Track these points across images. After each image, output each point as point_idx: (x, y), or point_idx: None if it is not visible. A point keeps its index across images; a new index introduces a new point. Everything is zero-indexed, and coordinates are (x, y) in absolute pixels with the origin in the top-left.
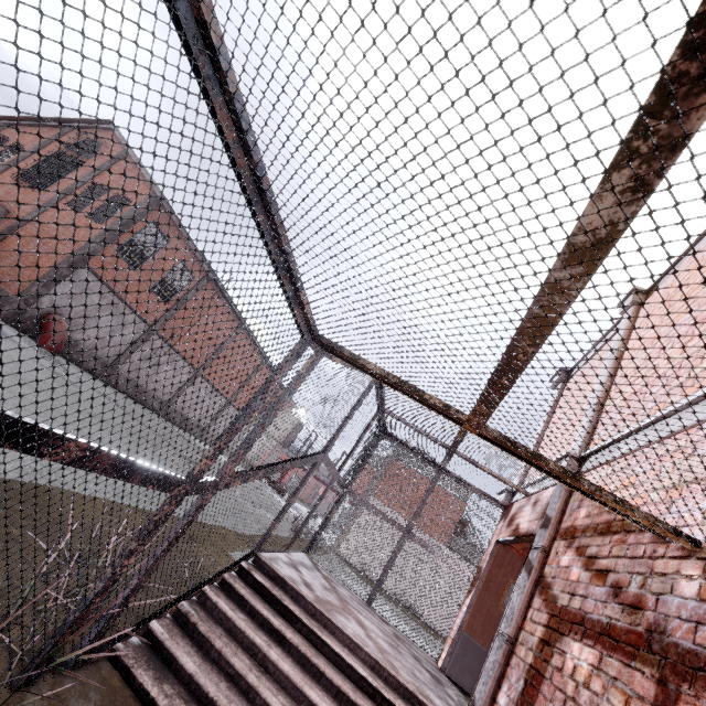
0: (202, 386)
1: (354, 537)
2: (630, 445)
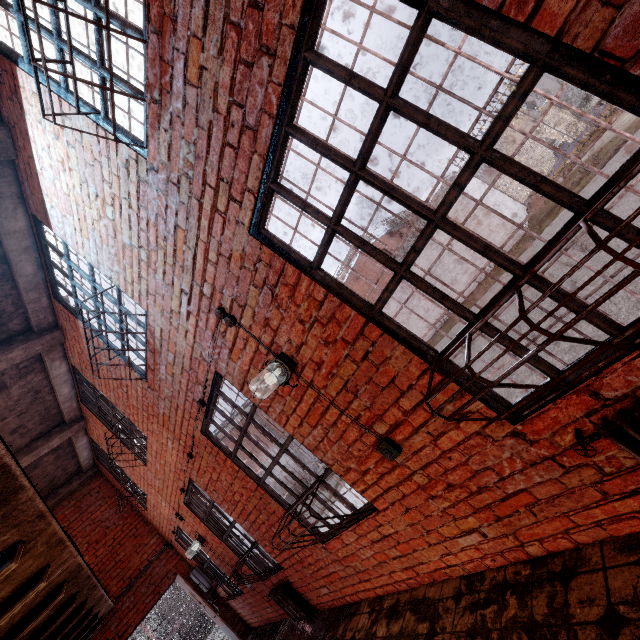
0: None
1: None
2: None
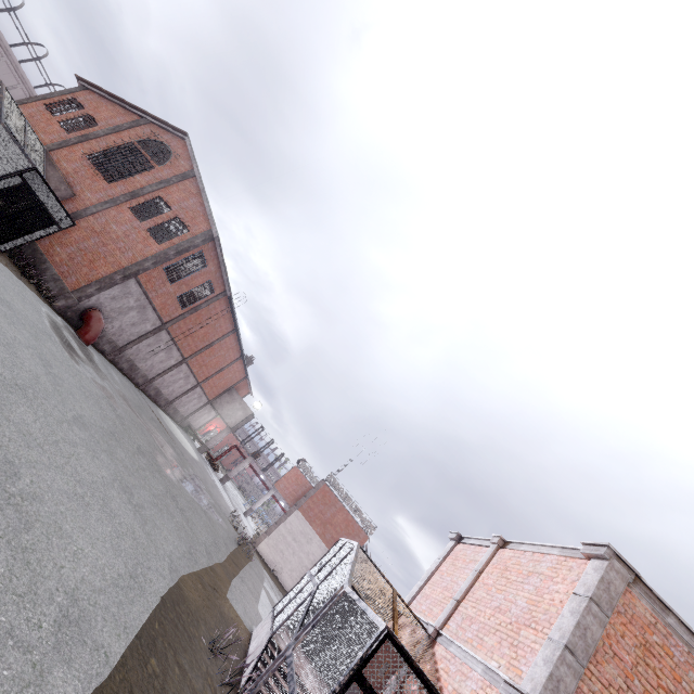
0: (183, 370)
1: (274, 540)
2: (455, 650)
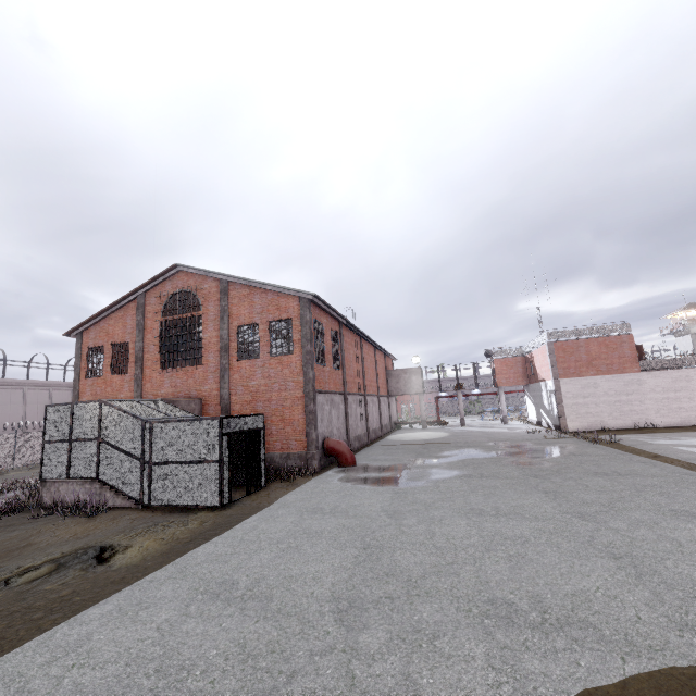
0: (369, 402)
1: (572, 414)
2: None
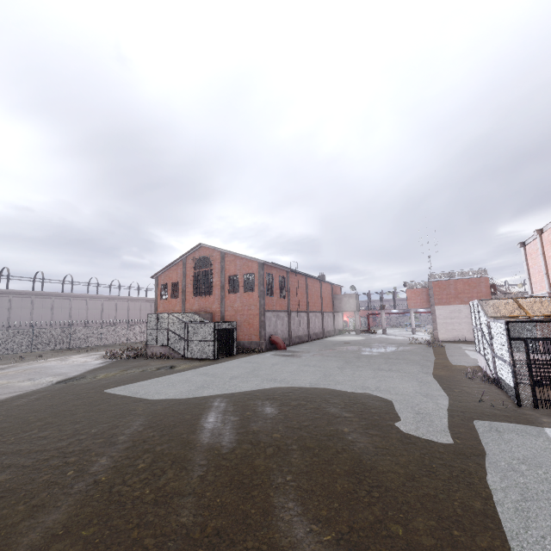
0: (311, 316)
1: (442, 329)
2: None
